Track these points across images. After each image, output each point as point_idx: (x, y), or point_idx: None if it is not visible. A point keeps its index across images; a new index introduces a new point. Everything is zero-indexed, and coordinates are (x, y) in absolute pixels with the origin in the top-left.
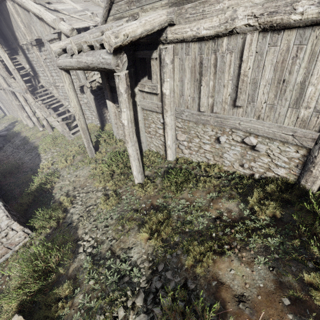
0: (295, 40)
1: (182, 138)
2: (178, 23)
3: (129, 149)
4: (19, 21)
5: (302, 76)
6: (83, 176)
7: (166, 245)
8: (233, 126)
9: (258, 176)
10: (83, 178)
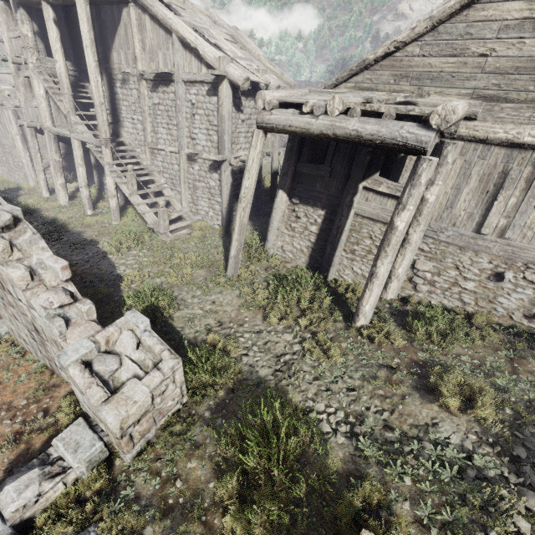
0: None
1: (426, 266)
2: (482, 120)
3: (382, 267)
4: (138, 39)
5: None
6: (229, 304)
7: (499, 420)
8: (532, 260)
9: None
10: (230, 307)
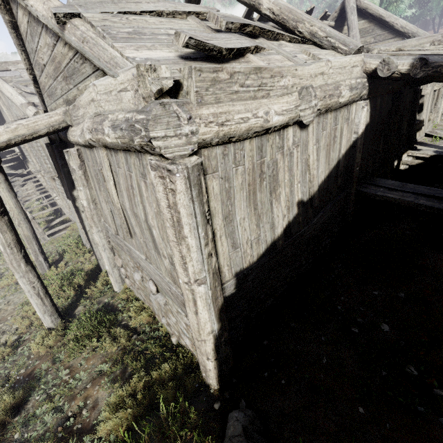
0: (126, 165)
1: (118, 263)
2: (73, 125)
3: (19, 282)
4: (1, 103)
5: (143, 212)
6: (15, 303)
7: None
8: (138, 261)
9: (178, 341)
10: (13, 306)
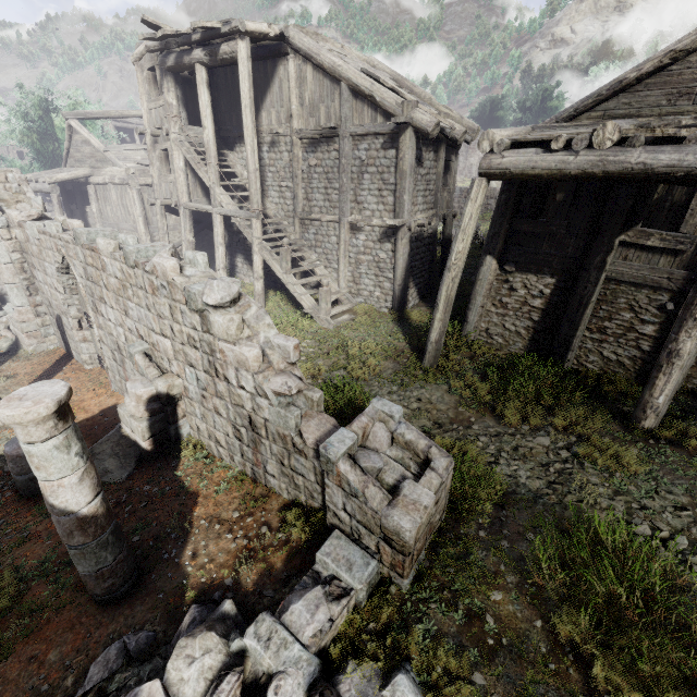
0: None
1: None
2: None
3: (689, 342)
4: (295, 93)
5: None
6: (440, 401)
7: None
8: None
9: None
10: (443, 405)
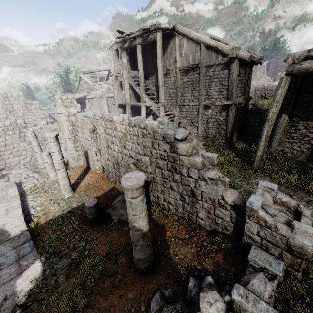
0: None
1: None
2: None
3: None
4: (178, 51)
5: None
6: None
7: None
8: None
9: None
10: None
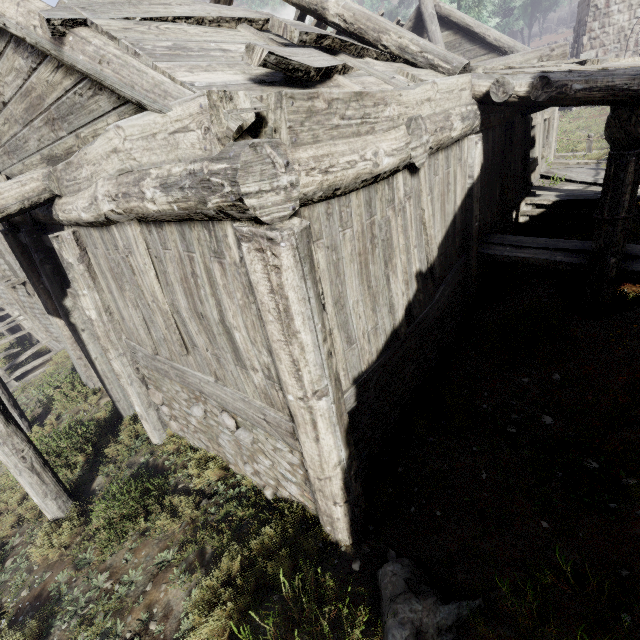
0: (181, 243)
1: (156, 399)
2: (64, 194)
3: None
4: None
5: (216, 309)
6: None
7: None
8: (198, 388)
9: (274, 494)
10: None
